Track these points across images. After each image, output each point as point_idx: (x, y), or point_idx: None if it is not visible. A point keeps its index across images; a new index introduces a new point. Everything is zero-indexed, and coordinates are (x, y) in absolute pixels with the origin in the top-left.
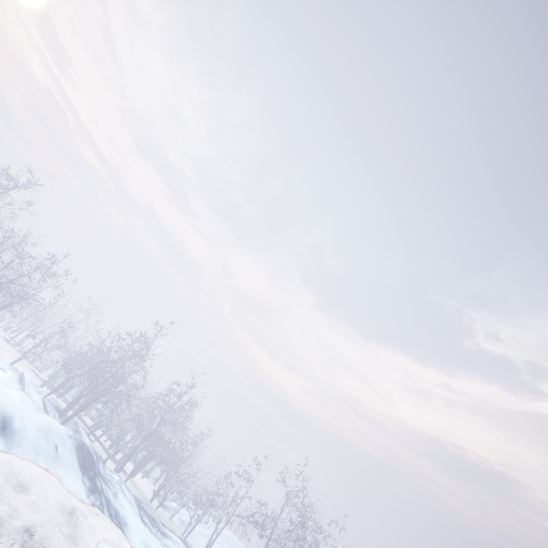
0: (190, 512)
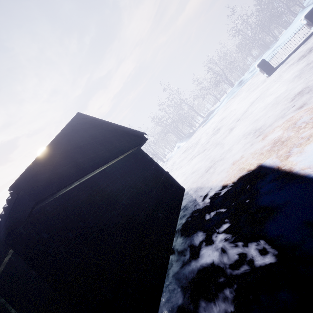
0: None
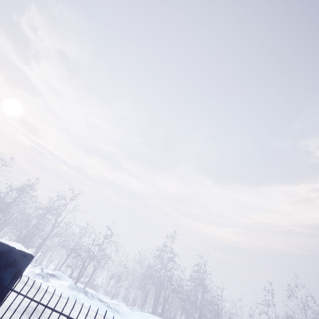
0: None
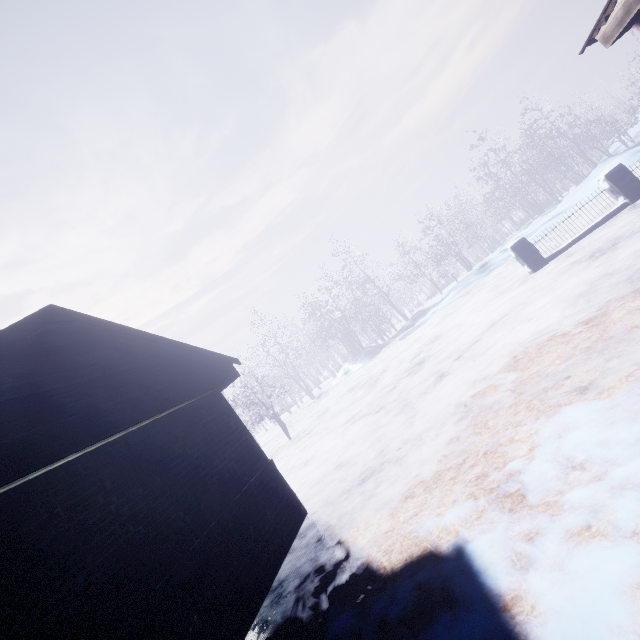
0: (637, 123)
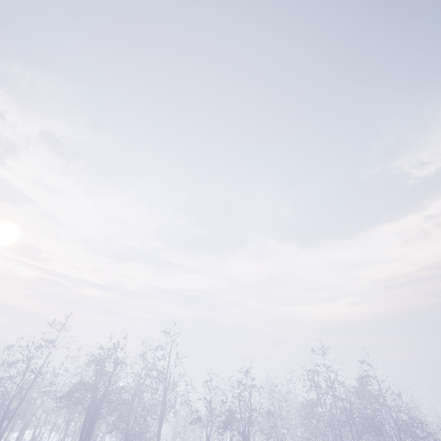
0: None
